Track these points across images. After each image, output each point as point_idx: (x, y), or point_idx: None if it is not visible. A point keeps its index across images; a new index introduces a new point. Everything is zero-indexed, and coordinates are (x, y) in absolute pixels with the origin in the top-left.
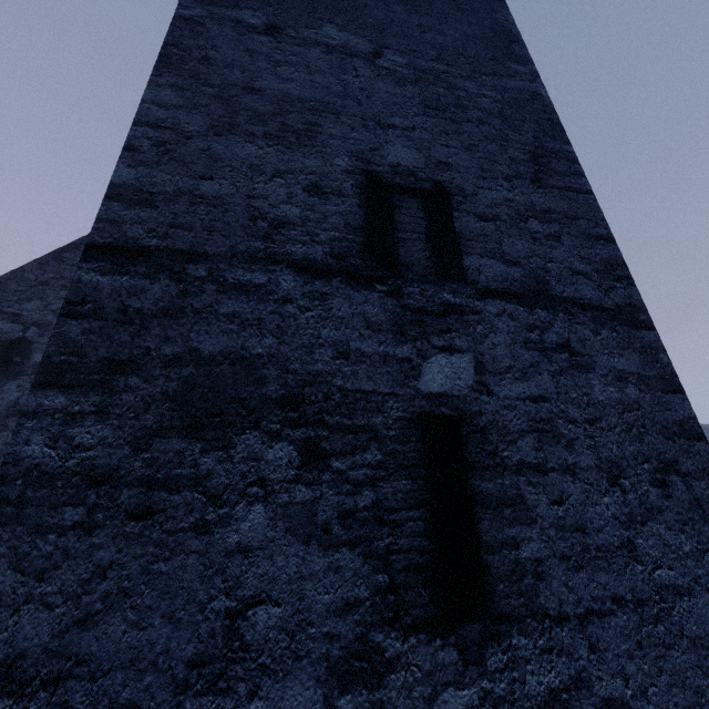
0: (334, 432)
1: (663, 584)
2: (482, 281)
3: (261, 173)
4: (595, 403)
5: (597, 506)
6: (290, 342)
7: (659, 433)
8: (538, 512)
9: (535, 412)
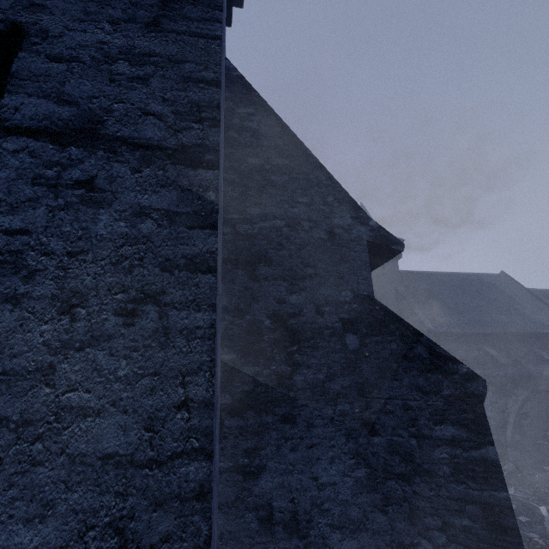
0: None
1: (68, 406)
2: (14, 119)
3: None
4: (91, 237)
5: (29, 333)
6: None
7: (158, 266)
8: None
9: (4, 244)
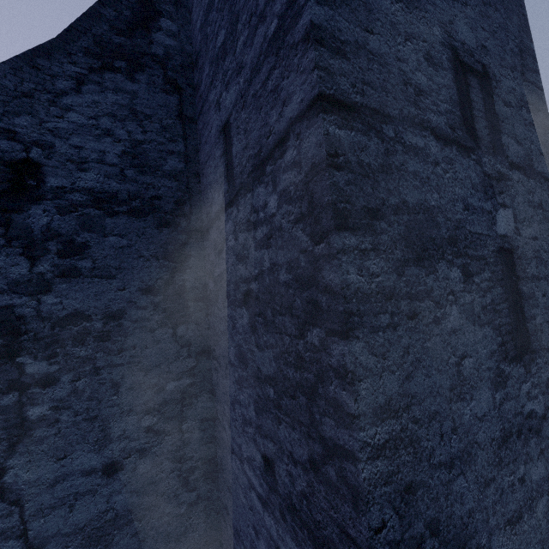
0: (471, 260)
1: None
2: (510, 156)
3: (399, 33)
4: None
5: None
6: (444, 197)
7: None
8: (539, 301)
9: (534, 246)
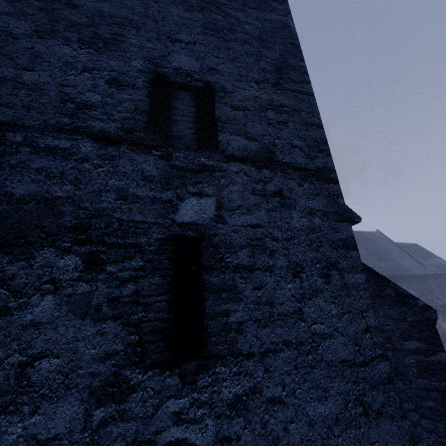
0: (110, 248)
1: (316, 333)
2: (229, 150)
3: (74, 68)
4: (292, 228)
5: (283, 290)
6: (84, 189)
7: (330, 246)
8: (245, 294)
9: (252, 234)
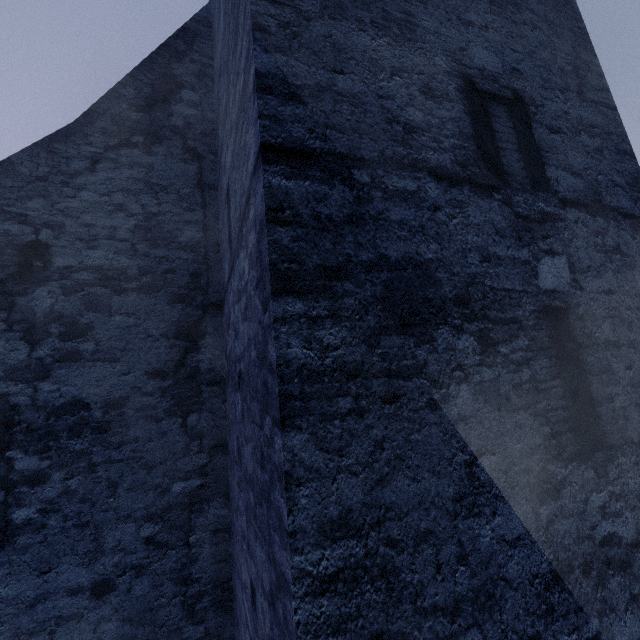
0: (495, 324)
1: None
2: (561, 192)
3: (382, 69)
4: (639, 294)
5: None
6: (449, 248)
7: None
8: (620, 375)
9: (608, 302)
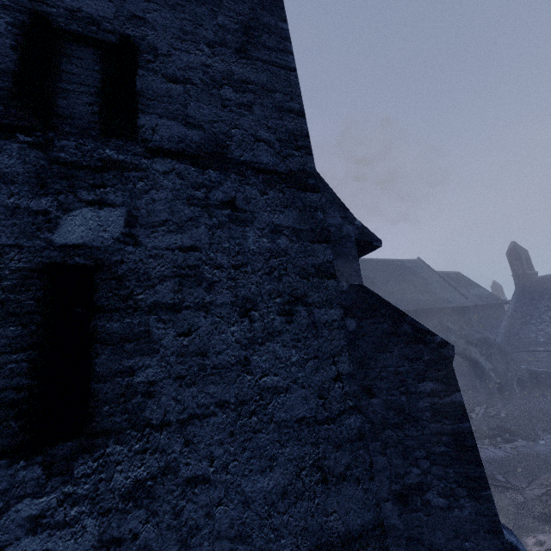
0: None
1: (266, 387)
2: (155, 141)
3: None
4: (245, 252)
5: (223, 334)
6: None
7: (298, 274)
8: (163, 343)
9: (183, 260)
